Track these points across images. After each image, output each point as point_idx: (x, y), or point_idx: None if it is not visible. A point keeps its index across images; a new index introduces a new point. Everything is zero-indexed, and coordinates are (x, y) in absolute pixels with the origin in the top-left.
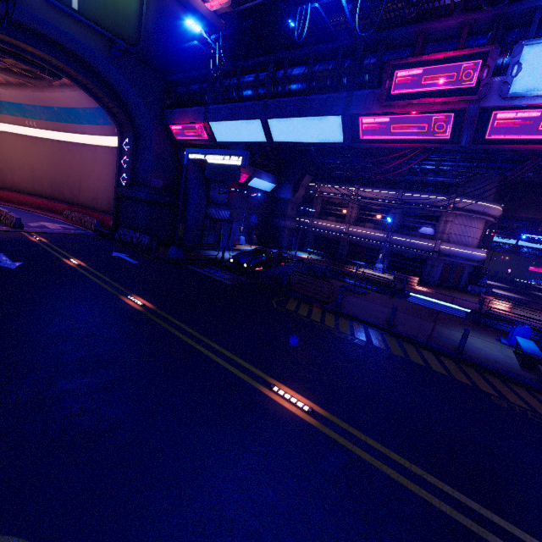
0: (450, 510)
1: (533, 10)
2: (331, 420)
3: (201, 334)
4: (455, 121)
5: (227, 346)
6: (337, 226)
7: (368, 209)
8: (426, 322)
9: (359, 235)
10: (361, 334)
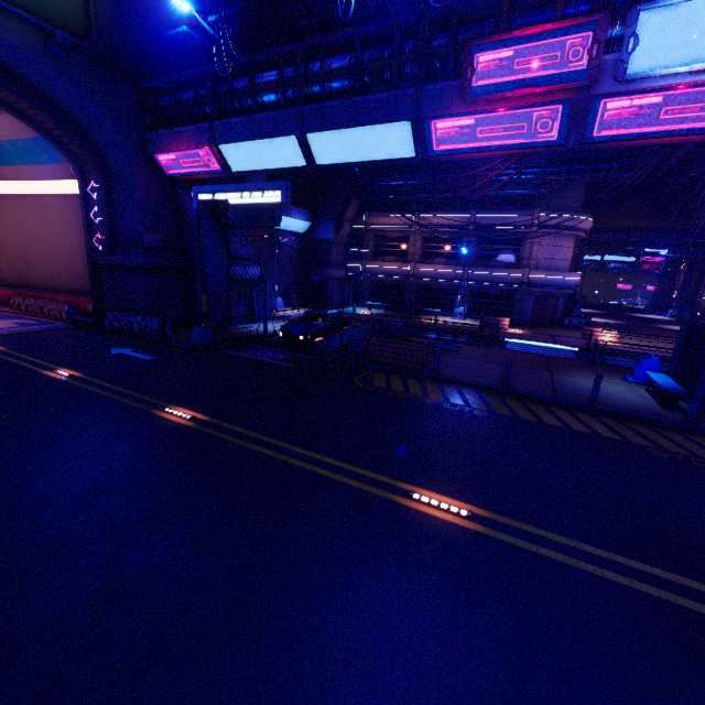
0: (672, 596)
1: None
2: (498, 521)
3: (288, 442)
4: (559, 116)
5: (329, 453)
6: (399, 267)
7: (435, 240)
8: (541, 372)
9: (429, 276)
10: (477, 402)
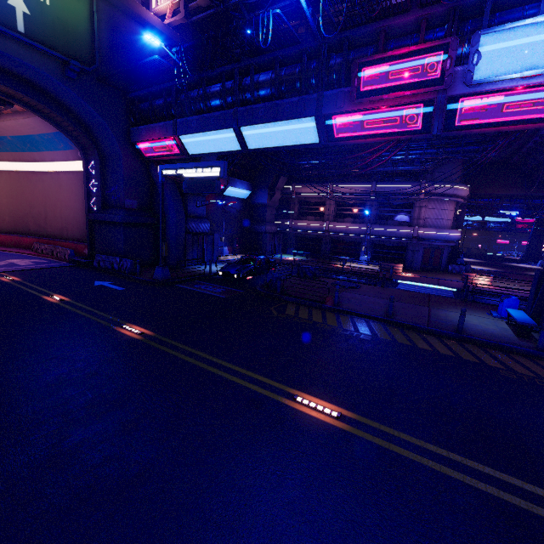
0: (496, 491)
1: (483, 2)
2: (361, 421)
3: (209, 354)
4: (425, 112)
5: (239, 363)
6: (317, 225)
7: (345, 204)
8: (421, 307)
9: (340, 231)
10: (364, 328)
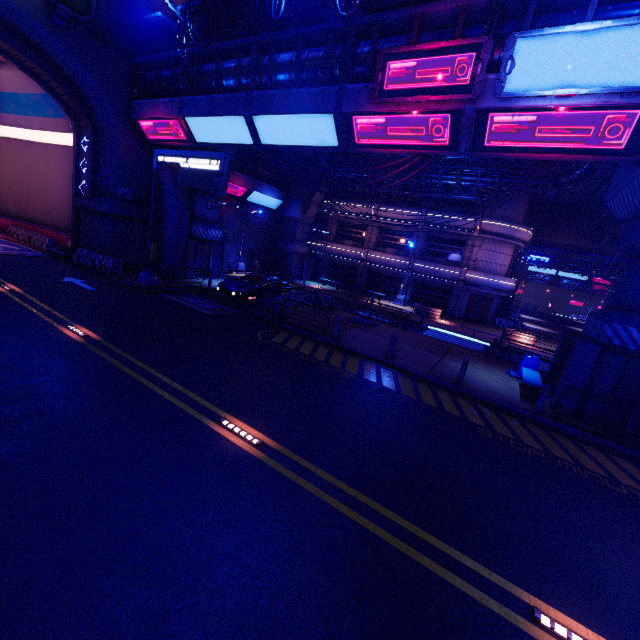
0: (384, 533)
1: None
2: (282, 453)
3: (152, 367)
4: (452, 124)
5: (181, 380)
6: (354, 251)
7: (390, 232)
8: (434, 355)
9: (379, 262)
10: (353, 367)
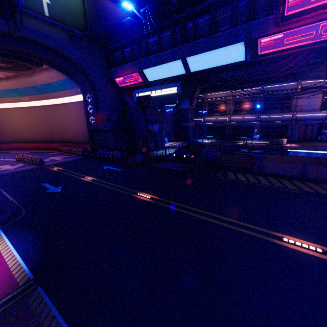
0: None
1: None
2: None
3: (201, 209)
4: None
5: (225, 215)
6: (222, 118)
7: (240, 102)
8: (319, 167)
9: (238, 121)
10: (290, 185)
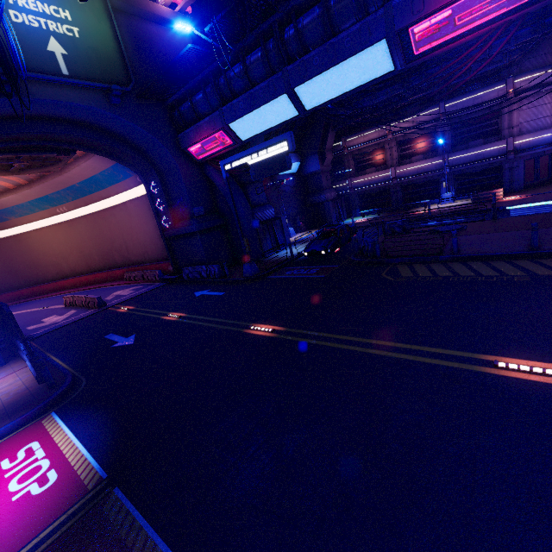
0: None
1: None
2: None
3: (355, 336)
4: None
5: (395, 339)
6: (381, 175)
7: (409, 142)
8: None
9: (410, 174)
10: (511, 269)
